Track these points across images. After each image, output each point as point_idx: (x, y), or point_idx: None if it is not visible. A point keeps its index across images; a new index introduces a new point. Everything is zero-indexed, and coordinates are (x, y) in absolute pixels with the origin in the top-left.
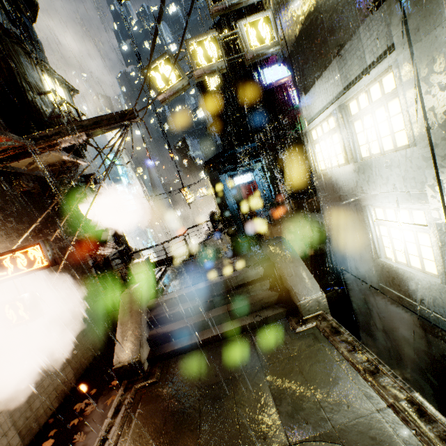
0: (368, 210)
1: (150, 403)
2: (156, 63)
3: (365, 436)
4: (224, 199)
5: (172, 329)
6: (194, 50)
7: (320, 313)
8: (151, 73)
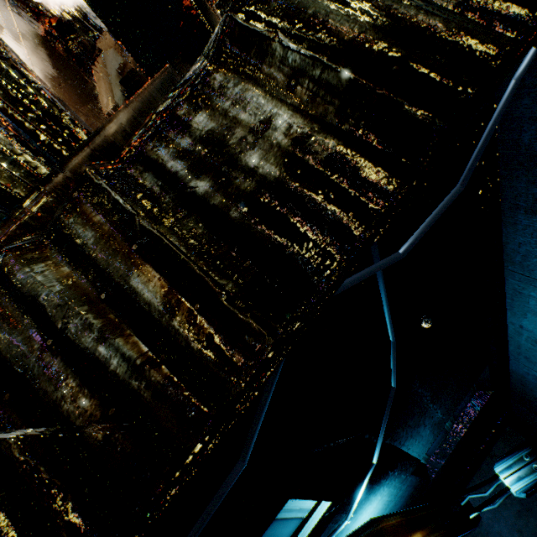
0: None
1: None
2: None
3: None
4: None
5: (136, 80)
6: None
7: None
8: None
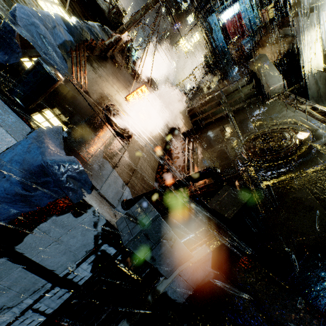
0: (322, 15)
1: (201, 138)
2: None
3: (288, 121)
4: (214, 39)
5: (202, 117)
6: None
7: (281, 92)
8: None
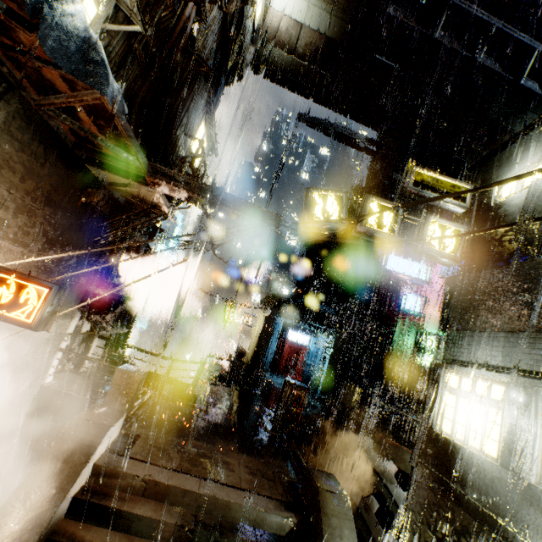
0: None
1: None
2: (326, 192)
3: None
4: (266, 346)
5: None
6: (371, 208)
7: None
8: (315, 197)
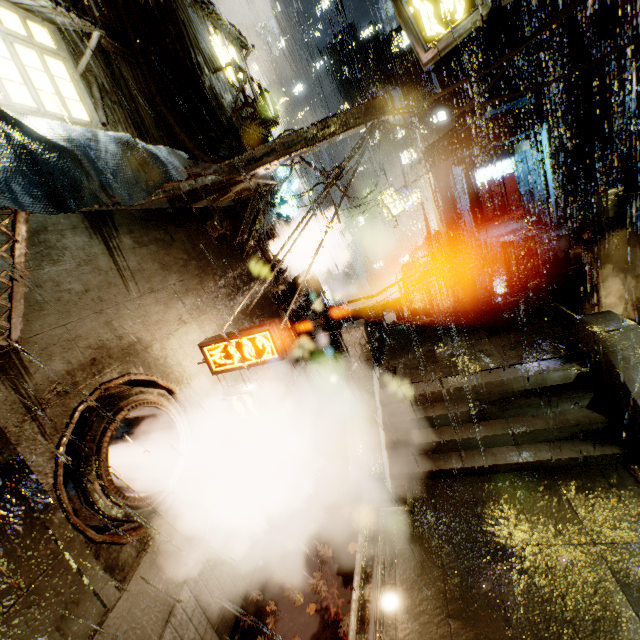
0: None
1: (412, 543)
2: None
3: None
4: (456, 211)
5: (420, 440)
6: None
7: None
8: (414, 5)
